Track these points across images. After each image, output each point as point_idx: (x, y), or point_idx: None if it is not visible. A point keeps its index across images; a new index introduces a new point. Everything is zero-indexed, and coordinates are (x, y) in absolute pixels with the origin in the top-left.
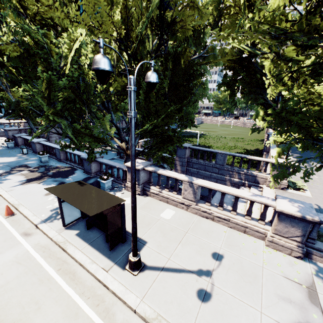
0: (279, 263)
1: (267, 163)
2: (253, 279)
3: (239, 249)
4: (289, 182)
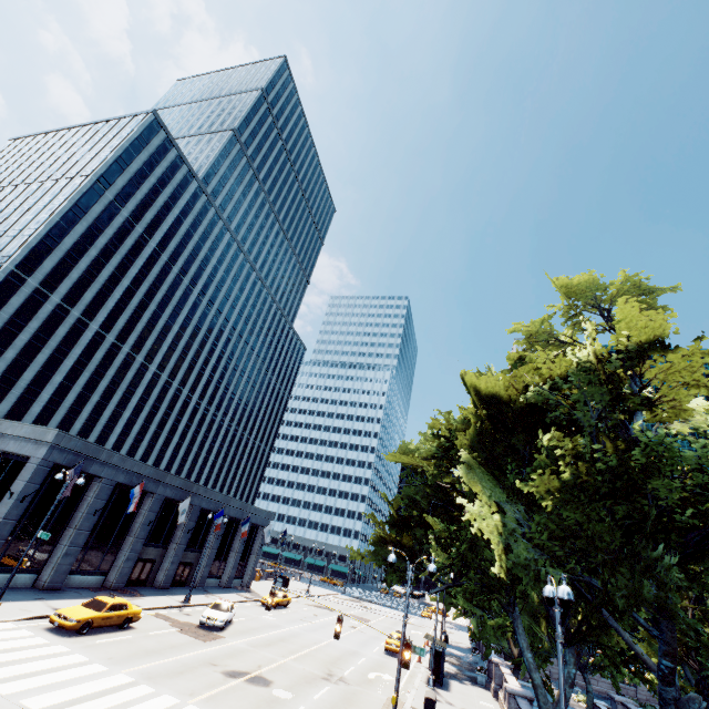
0: None
1: None
2: None
3: None
4: None
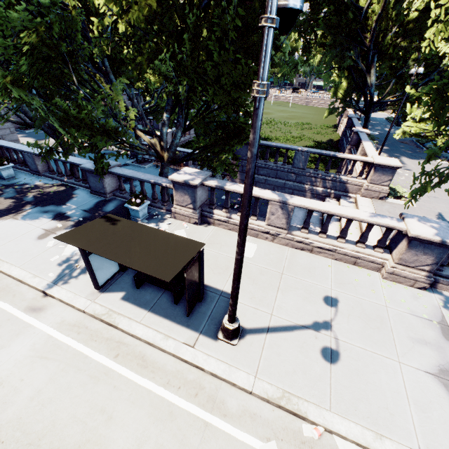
0: (403, 298)
1: (365, 164)
2: (380, 323)
3: (353, 287)
4: (388, 189)
